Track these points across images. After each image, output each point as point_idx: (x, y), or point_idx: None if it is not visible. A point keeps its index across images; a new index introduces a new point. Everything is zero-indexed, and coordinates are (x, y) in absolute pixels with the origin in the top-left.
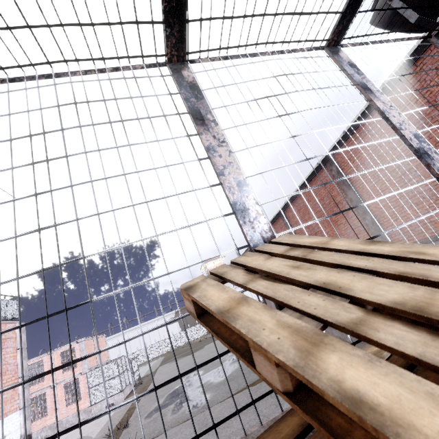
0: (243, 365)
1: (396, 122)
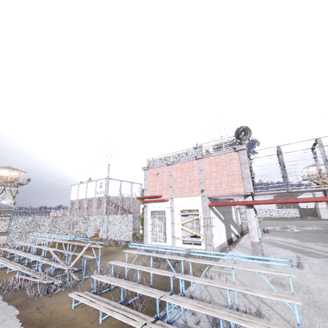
0: (325, 229)
1: None
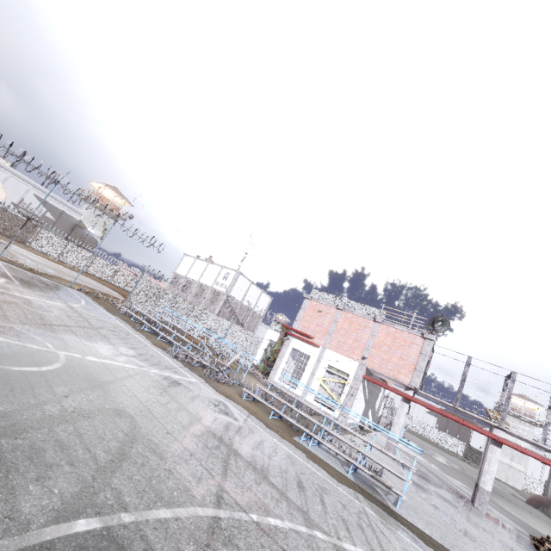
0: None
1: (547, 417)
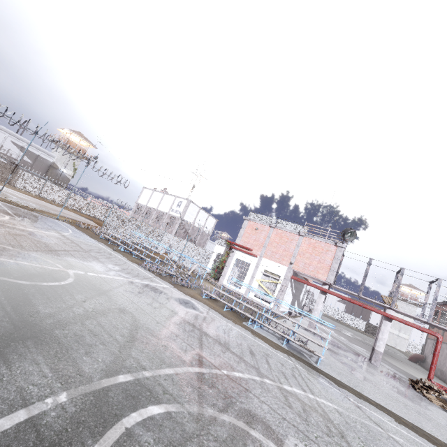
0: None
1: (425, 299)
